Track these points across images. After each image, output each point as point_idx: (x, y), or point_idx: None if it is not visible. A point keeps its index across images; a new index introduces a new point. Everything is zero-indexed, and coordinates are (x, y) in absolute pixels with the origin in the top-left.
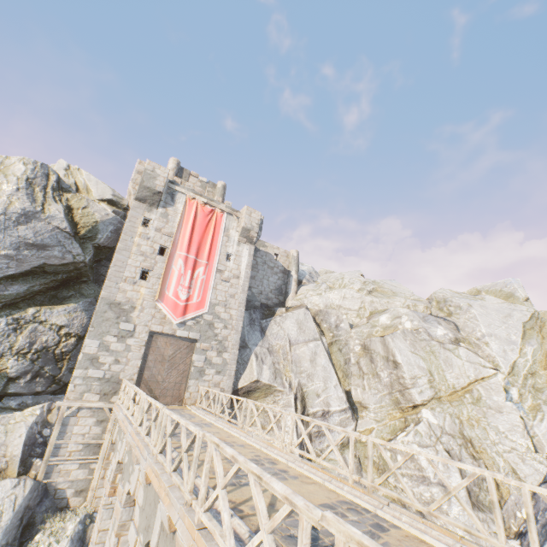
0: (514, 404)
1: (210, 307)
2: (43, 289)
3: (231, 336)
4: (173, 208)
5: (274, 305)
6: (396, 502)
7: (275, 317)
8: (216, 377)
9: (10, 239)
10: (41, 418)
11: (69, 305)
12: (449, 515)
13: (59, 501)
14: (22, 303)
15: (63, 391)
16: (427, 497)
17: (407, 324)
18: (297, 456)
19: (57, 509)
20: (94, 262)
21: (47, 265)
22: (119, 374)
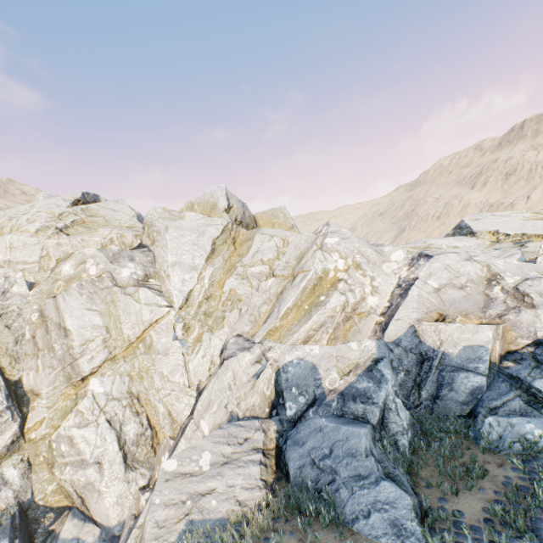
0: (180, 342)
1: None
2: None
3: None
4: None
5: None
6: (64, 493)
7: None
8: None
9: None
10: None
11: None
12: (102, 491)
13: None
14: None
15: None
16: (84, 481)
17: (92, 270)
18: None
19: None
20: None
21: None
22: None
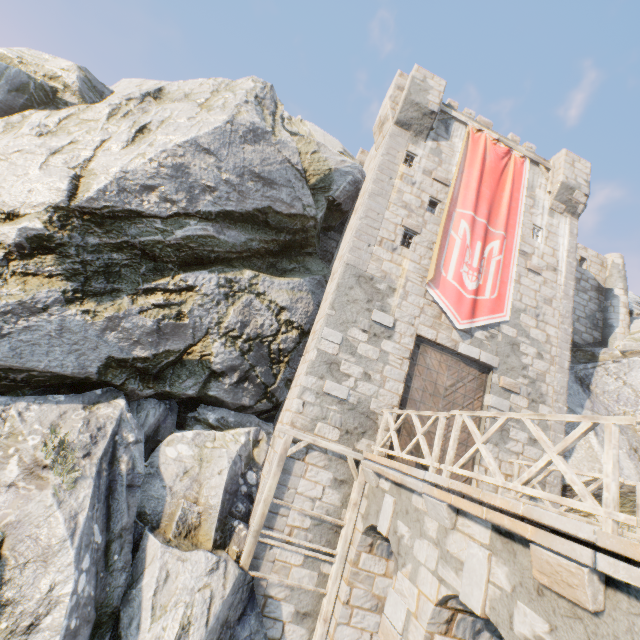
0: None
1: (511, 313)
2: (261, 249)
3: (549, 375)
4: (448, 144)
5: (585, 345)
6: None
7: (603, 362)
8: (529, 449)
9: (234, 160)
10: (245, 450)
11: (292, 279)
12: None
13: (268, 622)
14: (236, 263)
15: (269, 418)
16: None
17: None
18: None
19: (265, 639)
20: (321, 230)
21: (271, 211)
22: (368, 401)
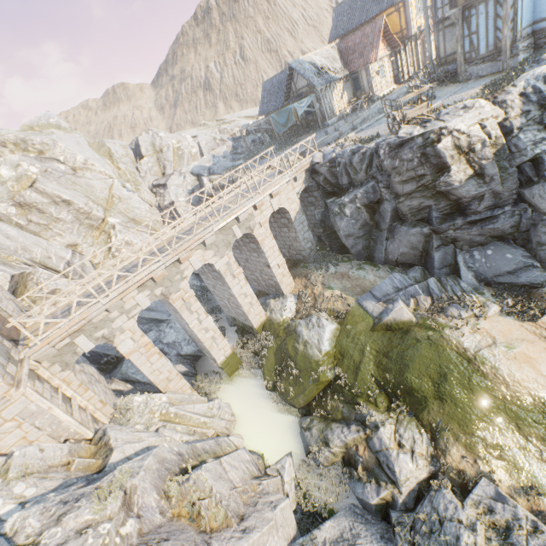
0: (132, 192)
1: None
2: None
3: None
4: None
5: None
6: None
7: None
8: None
9: None
10: None
11: None
12: None
13: None
14: None
15: None
16: None
17: (33, 169)
18: (193, 217)
19: None
20: None
21: None
22: None
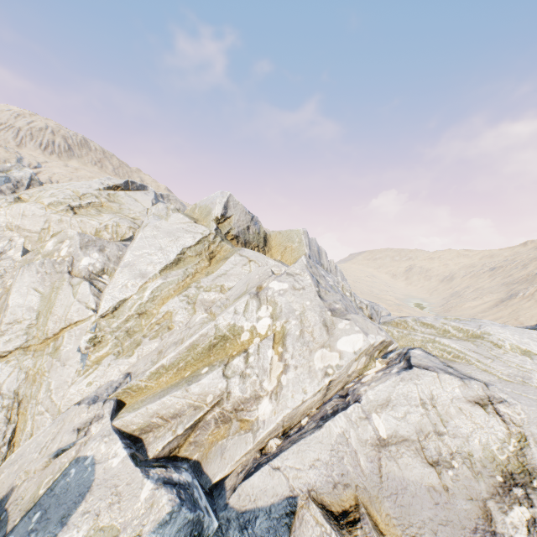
0: (82, 355)
1: None
2: None
3: None
4: None
5: None
6: None
7: None
8: None
9: None
10: None
11: None
12: None
13: None
14: None
15: None
16: None
17: (64, 251)
18: None
19: None
20: None
21: None
22: None
